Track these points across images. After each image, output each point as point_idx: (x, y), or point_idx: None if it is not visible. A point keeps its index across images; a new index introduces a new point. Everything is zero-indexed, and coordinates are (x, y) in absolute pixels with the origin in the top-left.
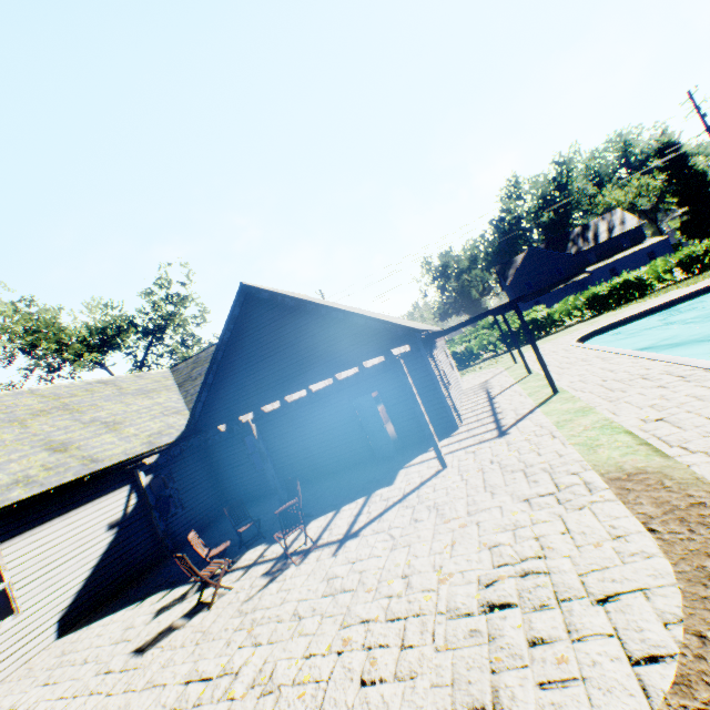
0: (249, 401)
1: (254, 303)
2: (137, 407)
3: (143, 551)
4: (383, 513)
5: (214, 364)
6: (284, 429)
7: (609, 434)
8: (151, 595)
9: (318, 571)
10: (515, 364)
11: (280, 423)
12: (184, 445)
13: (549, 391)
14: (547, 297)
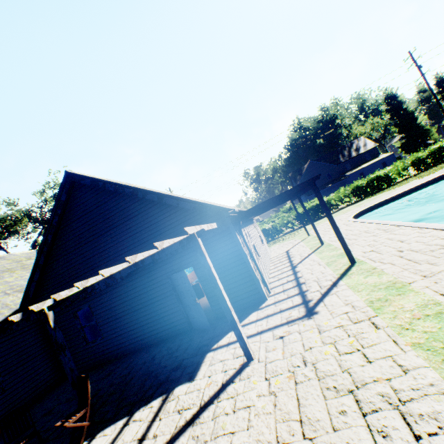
0: (79, 279)
1: (81, 190)
2: None
3: None
4: None
5: (45, 246)
6: (110, 304)
7: None
8: None
9: None
10: (308, 236)
11: (106, 298)
12: None
13: (346, 260)
14: (322, 192)
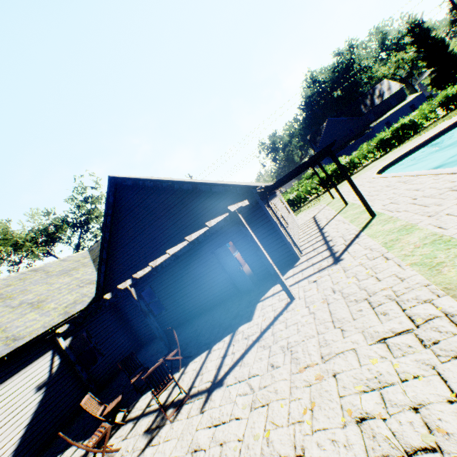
0: (137, 266)
1: (124, 190)
2: (58, 285)
3: (72, 399)
4: (244, 354)
5: (104, 243)
6: (168, 282)
7: (445, 249)
8: (69, 447)
9: (186, 435)
10: (333, 199)
11: (163, 278)
12: (83, 314)
13: (367, 215)
14: (345, 151)
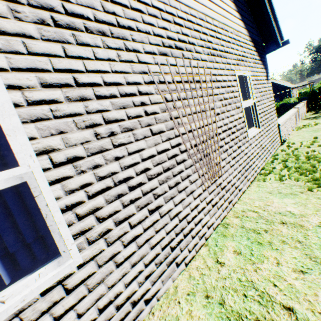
0: None
1: None
2: None
3: None
4: None
5: None
6: None
7: None
8: None
9: None
10: None
11: None
12: None
13: None
14: None
